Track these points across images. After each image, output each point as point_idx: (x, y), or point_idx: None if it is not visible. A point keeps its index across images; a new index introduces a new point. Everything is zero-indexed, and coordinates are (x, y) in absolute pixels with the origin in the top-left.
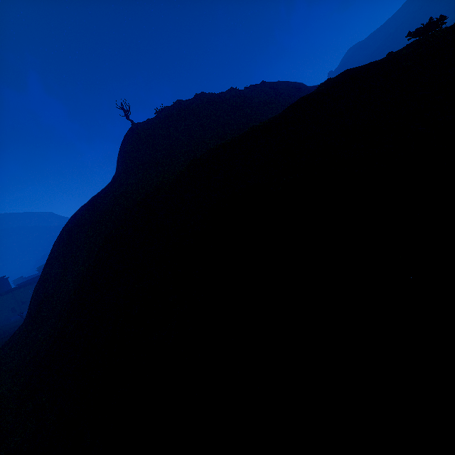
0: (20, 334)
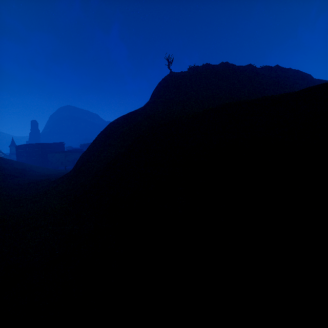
0: (67, 177)
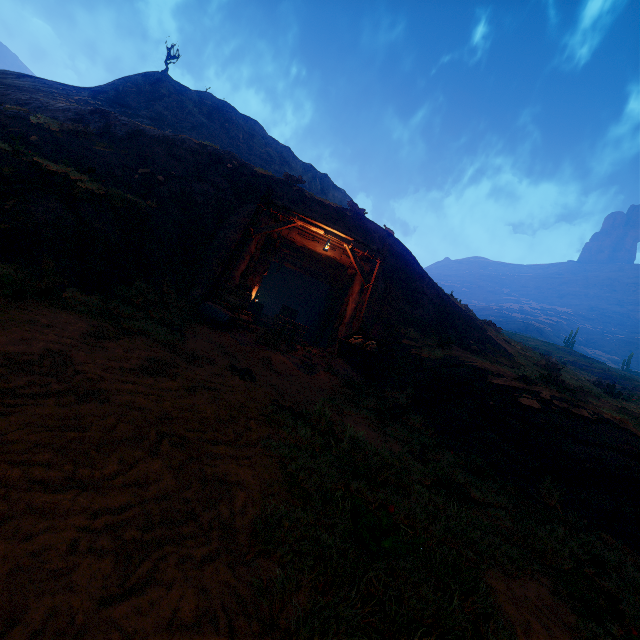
0: None
